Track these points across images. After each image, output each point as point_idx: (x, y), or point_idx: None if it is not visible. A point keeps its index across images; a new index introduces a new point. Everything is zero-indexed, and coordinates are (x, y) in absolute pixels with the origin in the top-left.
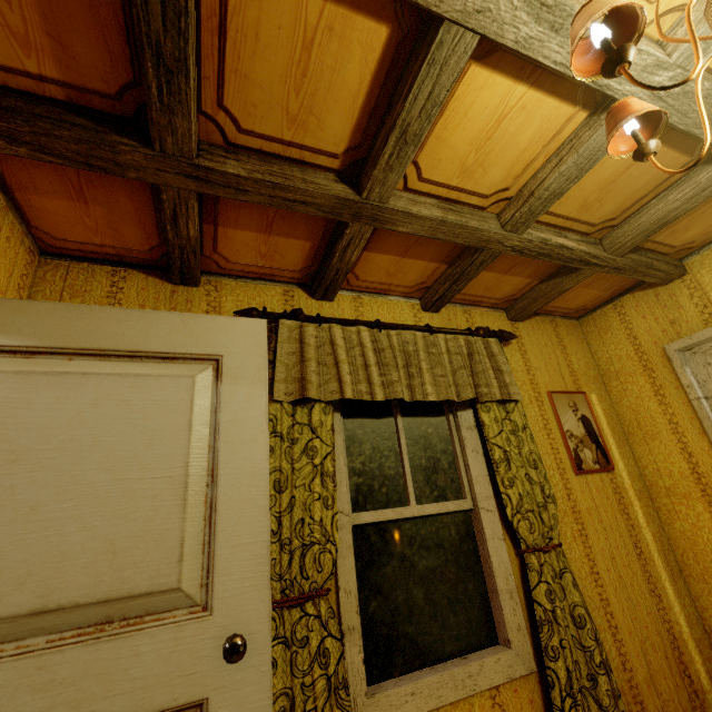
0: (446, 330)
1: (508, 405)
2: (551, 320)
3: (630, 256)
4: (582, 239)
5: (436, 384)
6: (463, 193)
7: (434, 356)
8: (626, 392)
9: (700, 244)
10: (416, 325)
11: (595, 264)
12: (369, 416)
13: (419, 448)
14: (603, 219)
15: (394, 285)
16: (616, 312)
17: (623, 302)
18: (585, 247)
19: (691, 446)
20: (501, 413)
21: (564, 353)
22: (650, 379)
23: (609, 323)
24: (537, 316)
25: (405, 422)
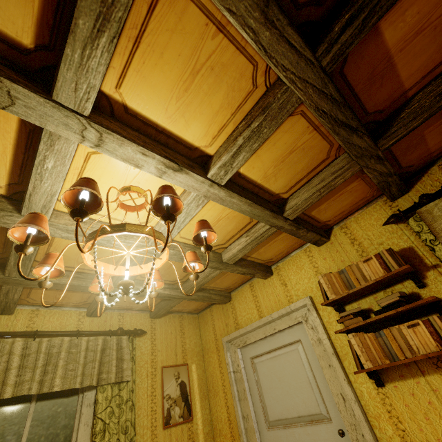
0: (92, 333)
1: (122, 384)
2: (180, 316)
3: (197, 294)
4: (169, 287)
5: (65, 376)
6: (85, 269)
7: (72, 354)
8: (210, 362)
9: (234, 287)
10: (69, 331)
11: (179, 297)
12: (7, 405)
13: (44, 427)
14: (176, 279)
15: (65, 302)
16: (210, 313)
17: (213, 308)
18: (169, 291)
19: (228, 402)
20: (114, 391)
21: (182, 337)
22: (218, 356)
23: (207, 319)
24: (172, 313)
25: (40, 405)
